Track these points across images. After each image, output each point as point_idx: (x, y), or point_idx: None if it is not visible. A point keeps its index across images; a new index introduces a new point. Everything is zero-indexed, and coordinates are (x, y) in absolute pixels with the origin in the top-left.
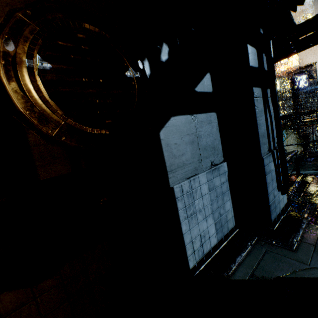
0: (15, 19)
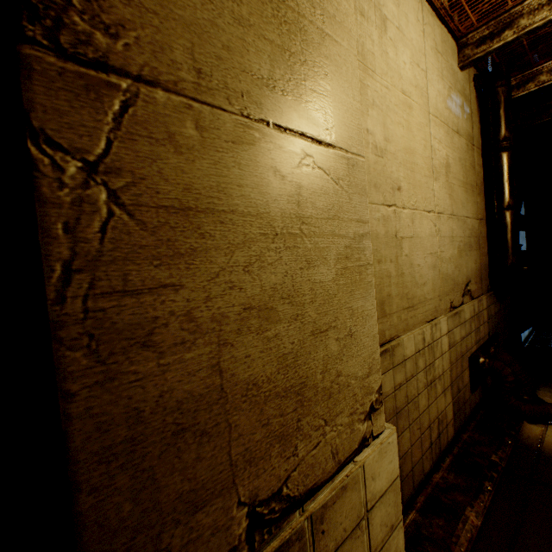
0: None
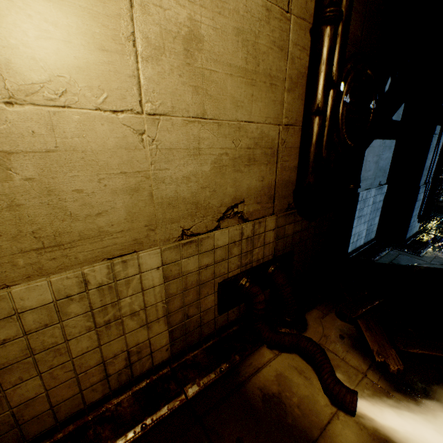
0: (347, 70)
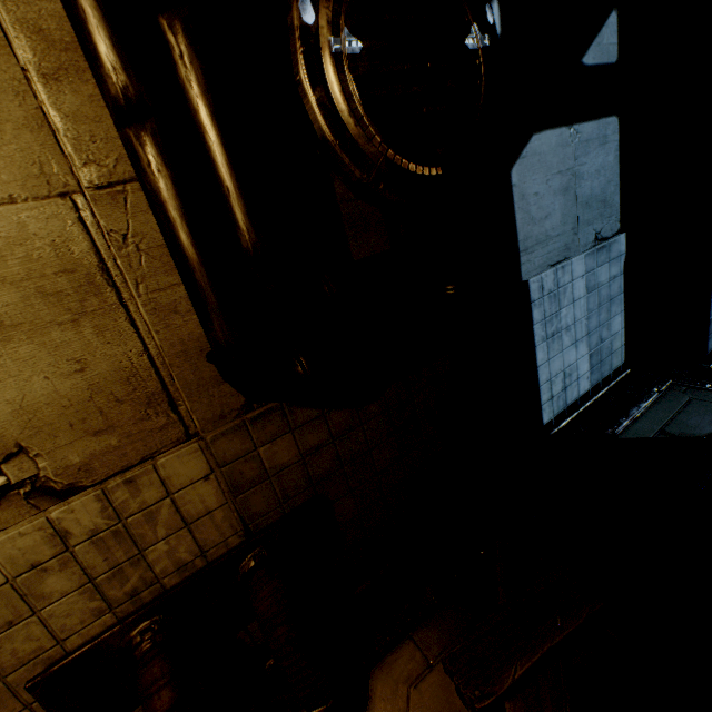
0: None
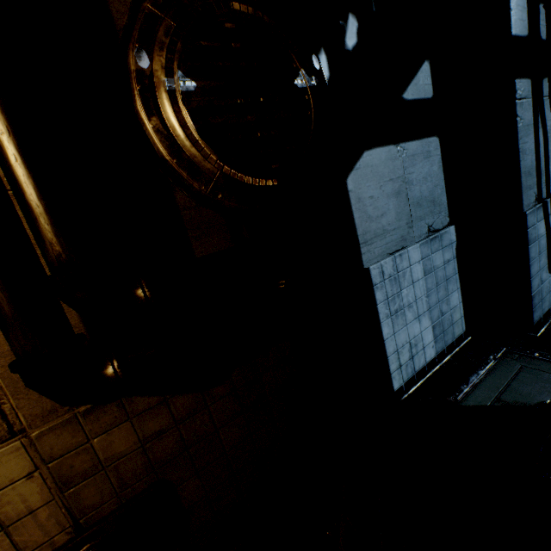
0: (144, 14)
